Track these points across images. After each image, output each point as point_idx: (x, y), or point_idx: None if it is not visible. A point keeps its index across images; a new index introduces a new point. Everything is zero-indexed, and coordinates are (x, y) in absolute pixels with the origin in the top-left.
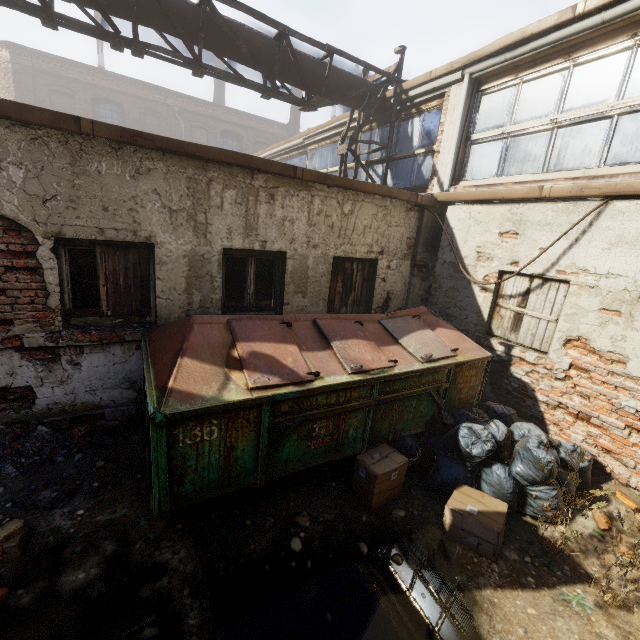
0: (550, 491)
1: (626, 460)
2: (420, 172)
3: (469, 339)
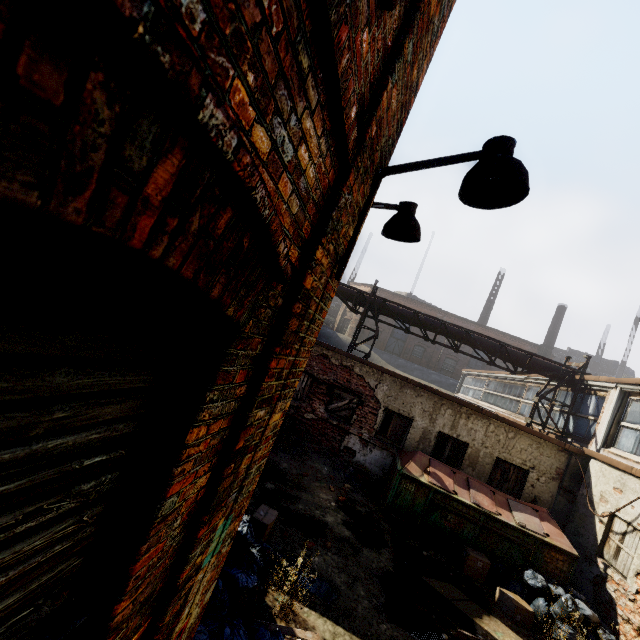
0: (568, 628)
1: None
2: (589, 430)
3: (567, 539)
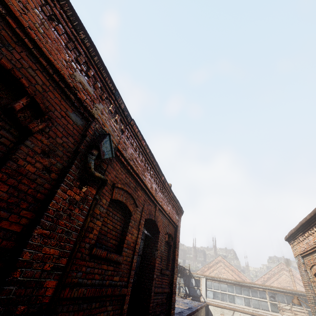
0: None
1: None
2: (196, 292)
3: None
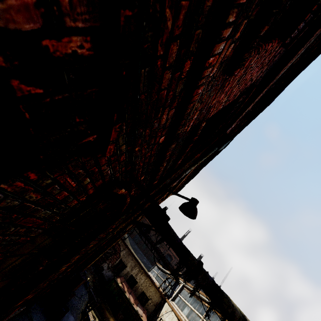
0: None
1: None
2: (172, 295)
3: (146, 320)
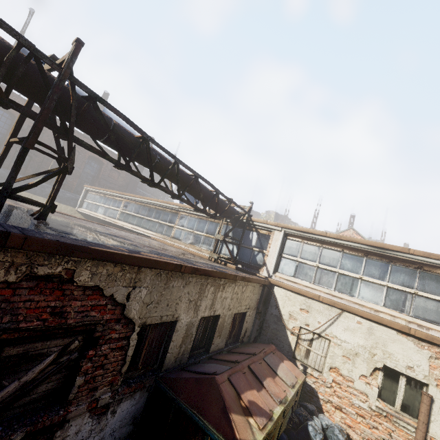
0: None
1: (357, 431)
2: (255, 259)
3: (295, 366)
